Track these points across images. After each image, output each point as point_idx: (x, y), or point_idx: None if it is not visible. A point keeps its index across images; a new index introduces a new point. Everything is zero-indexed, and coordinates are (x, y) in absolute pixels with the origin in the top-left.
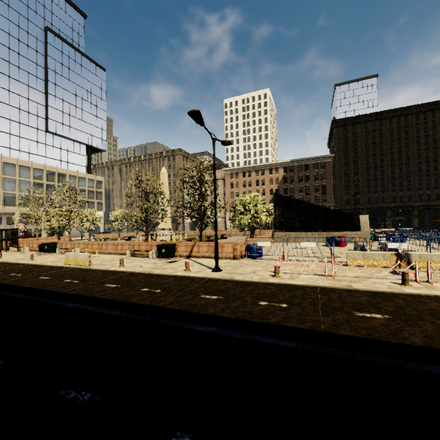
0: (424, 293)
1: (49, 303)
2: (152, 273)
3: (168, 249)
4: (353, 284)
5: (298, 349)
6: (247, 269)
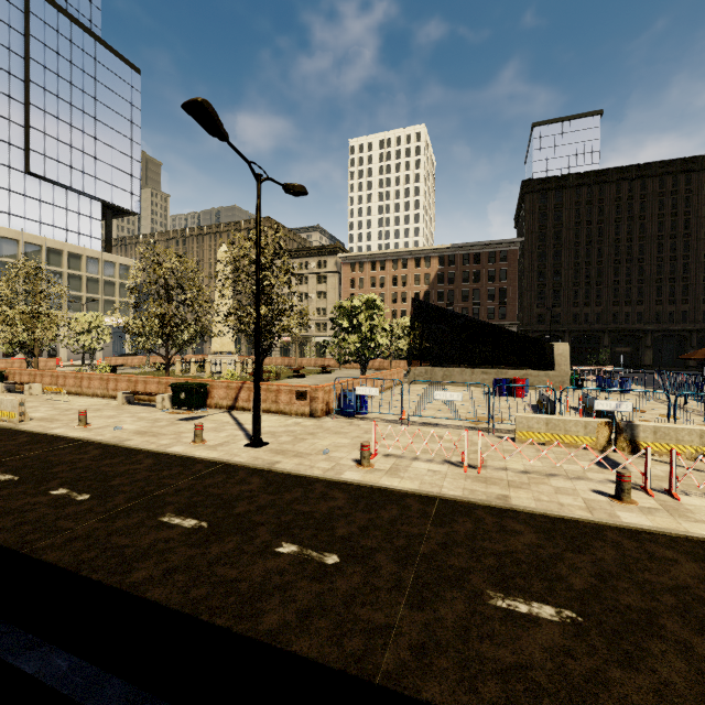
0: (662, 530)
1: None
2: (124, 445)
3: (191, 394)
4: (513, 495)
5: None
6: (318, 443)
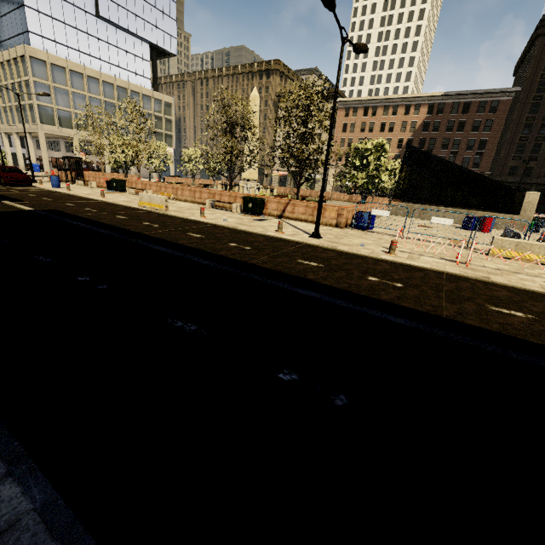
0: None
1: (134, 242)
2: (239, 229)
3: (256, 205)
4: (492, 277)
5: (413, 328)
6: (353, 241)
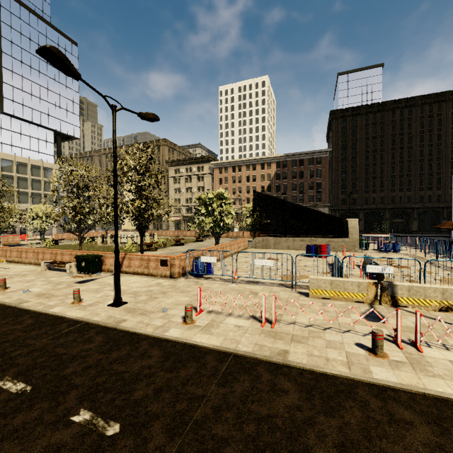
0: (404, 387)
1: None
2: (20, 307)
3: (89, 263)
4: (292, 350)
5: None
6: (164, 302)
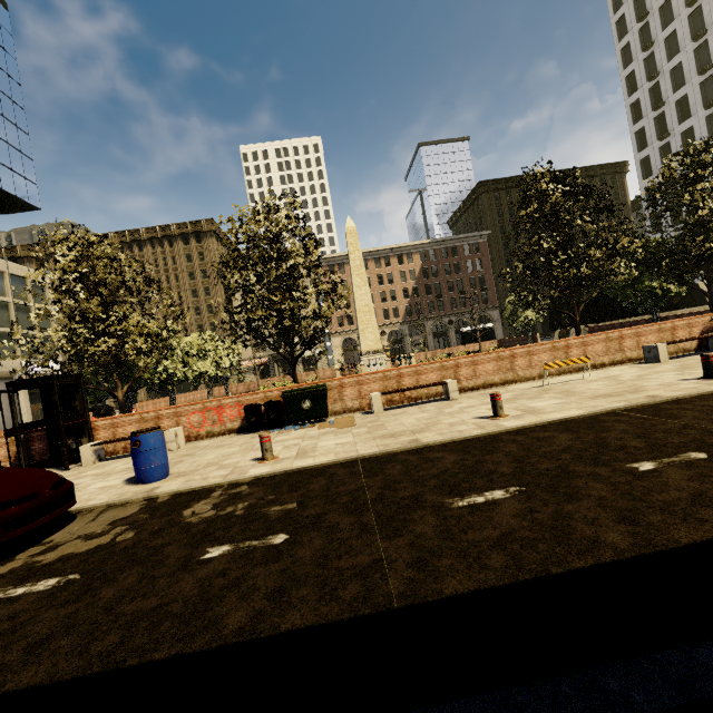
0: None
1: None
2: None
3: None
4: None
5: None
6: None
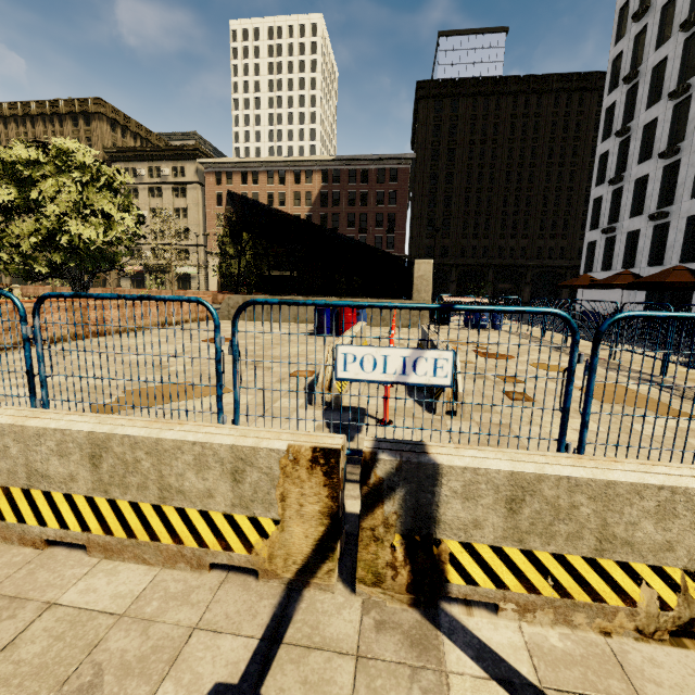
0: None
1: None
2: None
3: None
4: None
5: None
6: None
